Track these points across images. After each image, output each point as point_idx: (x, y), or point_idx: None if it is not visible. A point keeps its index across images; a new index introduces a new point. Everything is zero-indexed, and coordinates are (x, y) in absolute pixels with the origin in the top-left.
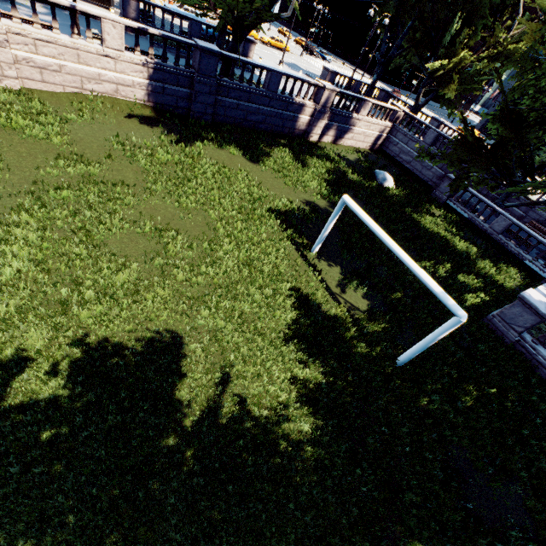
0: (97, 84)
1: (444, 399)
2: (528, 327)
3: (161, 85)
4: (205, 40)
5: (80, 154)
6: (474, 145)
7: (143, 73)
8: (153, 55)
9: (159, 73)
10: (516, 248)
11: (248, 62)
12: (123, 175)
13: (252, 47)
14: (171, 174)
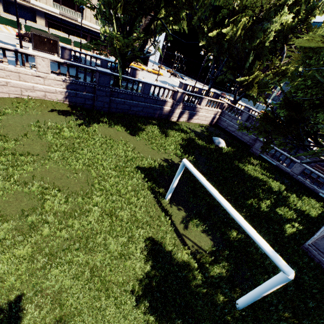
0: (32, 92)
1: None
2: None
3: (74, 92)
4: (110, 69)
5: (4, 135)
6: (273, 122)
7: (63, 85)
8: (69, 76)
9: (73, 85)
10: (311, 185)
11: (130, 78)
12: (32, 147)
13: (138, 72)
14: (70, 145)
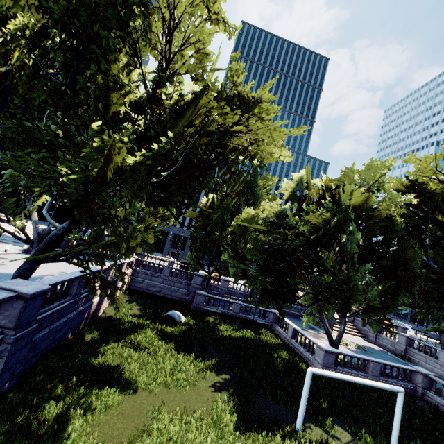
0: None
1: (409, 439)
2: (334, 362)
3: None
4: None
5: None
6: (275, 291)
7: None
8: None
9: None
10: (250, 316)
11: (65, 280)
12: None
13: None
14: None
